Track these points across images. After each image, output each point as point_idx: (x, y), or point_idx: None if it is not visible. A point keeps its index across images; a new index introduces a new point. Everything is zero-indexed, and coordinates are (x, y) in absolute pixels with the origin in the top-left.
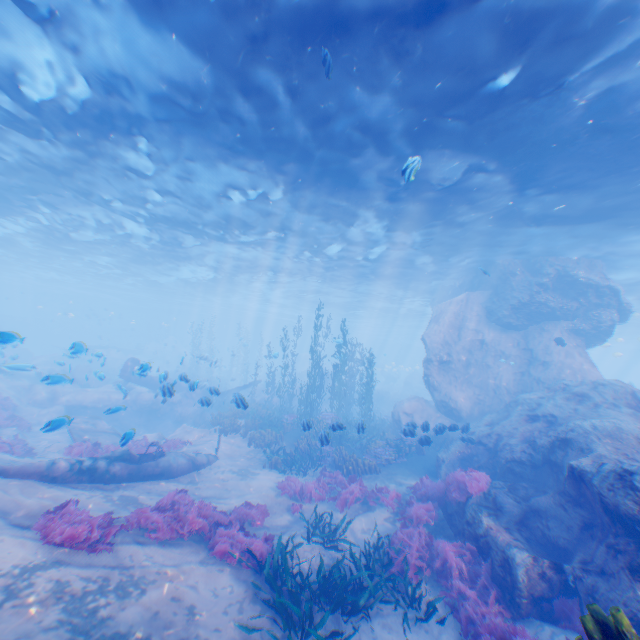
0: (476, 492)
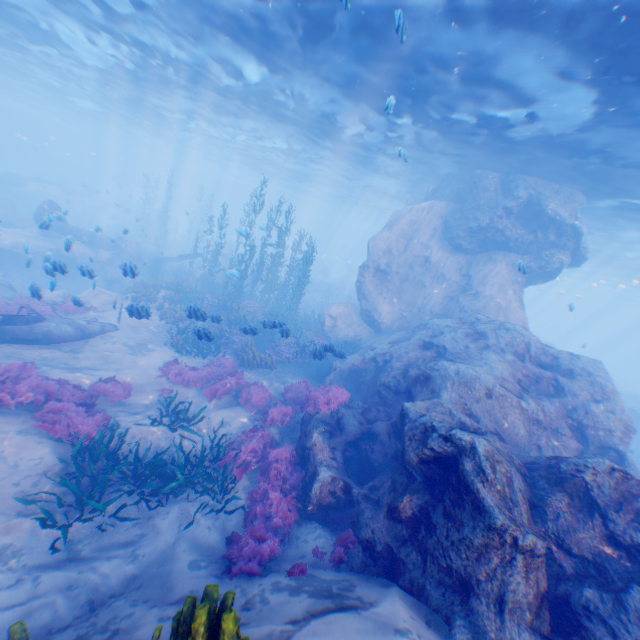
0: (326, 409)
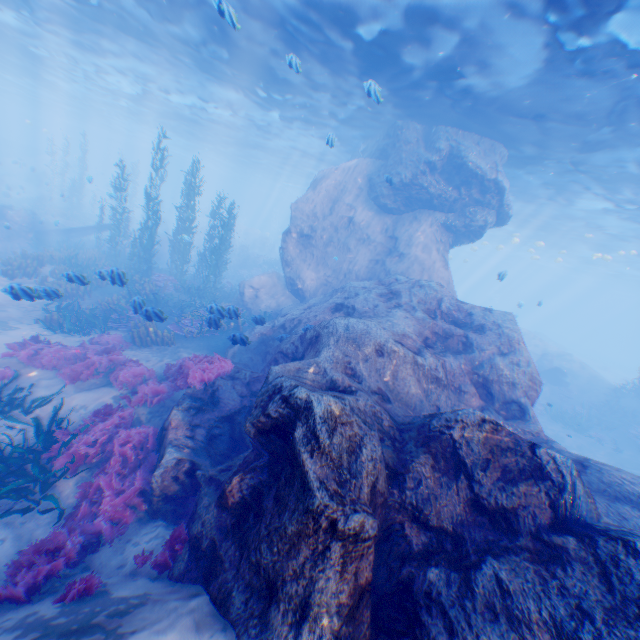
0: (199, 382)
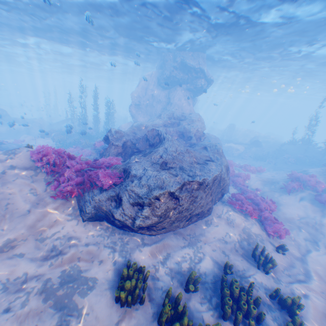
0: (99, 146)
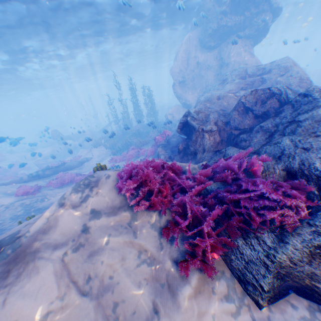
0: (162, 141)
